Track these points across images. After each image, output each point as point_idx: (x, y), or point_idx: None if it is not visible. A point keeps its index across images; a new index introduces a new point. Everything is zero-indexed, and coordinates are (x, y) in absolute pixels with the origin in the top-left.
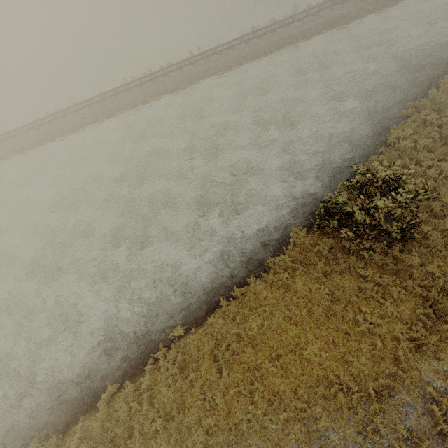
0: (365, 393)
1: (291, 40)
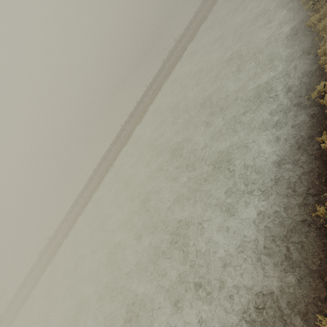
0: None
1: (188, 43)
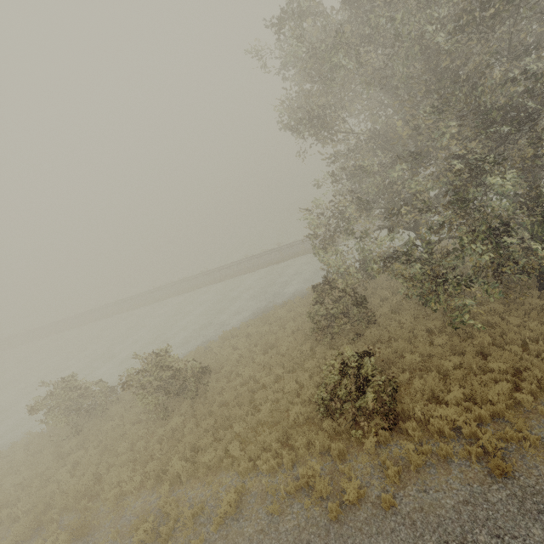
0: None
1: (254, 268)
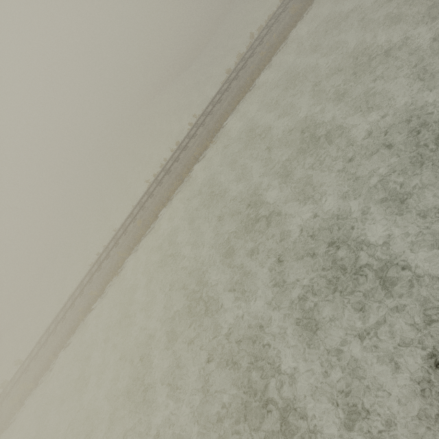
0: None
1: (275, 47)
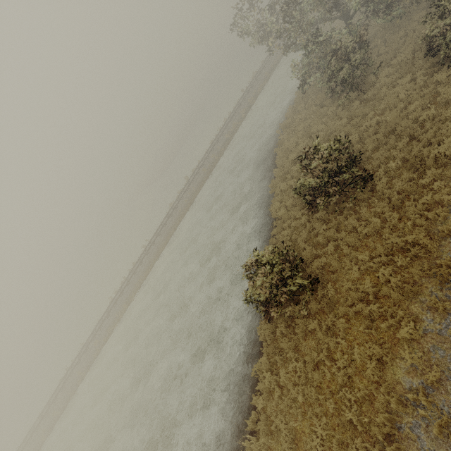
0: (376, 445)
1: (194, 195)
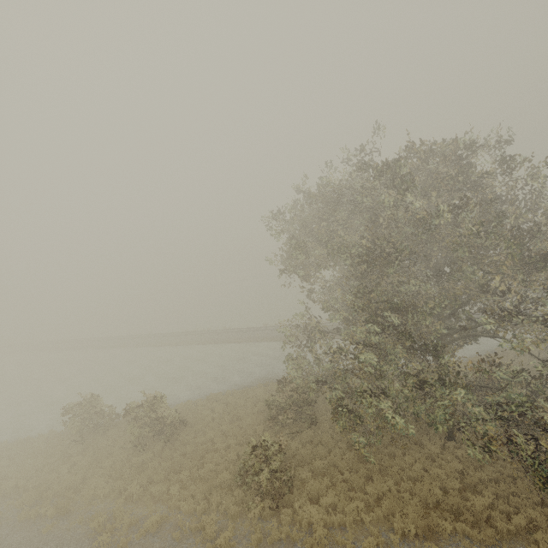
0: None
1: (265, 339)
